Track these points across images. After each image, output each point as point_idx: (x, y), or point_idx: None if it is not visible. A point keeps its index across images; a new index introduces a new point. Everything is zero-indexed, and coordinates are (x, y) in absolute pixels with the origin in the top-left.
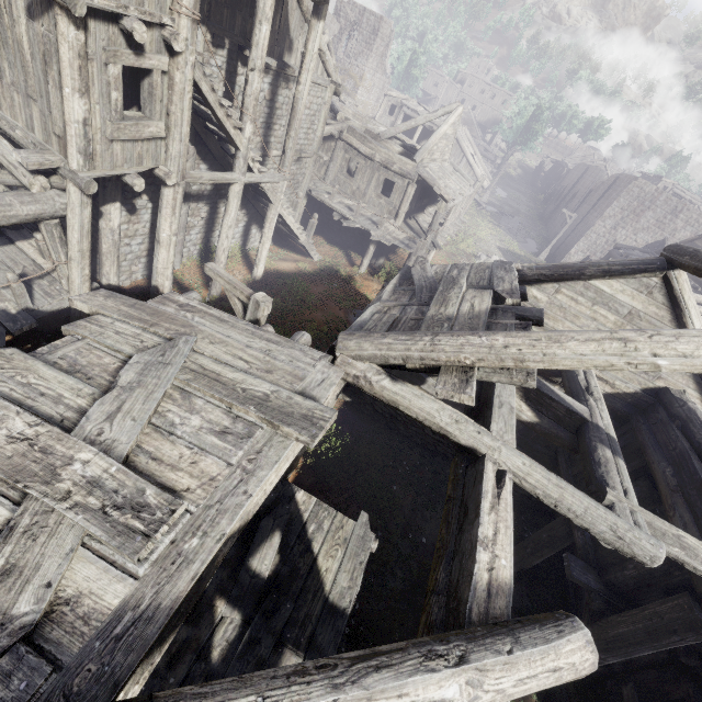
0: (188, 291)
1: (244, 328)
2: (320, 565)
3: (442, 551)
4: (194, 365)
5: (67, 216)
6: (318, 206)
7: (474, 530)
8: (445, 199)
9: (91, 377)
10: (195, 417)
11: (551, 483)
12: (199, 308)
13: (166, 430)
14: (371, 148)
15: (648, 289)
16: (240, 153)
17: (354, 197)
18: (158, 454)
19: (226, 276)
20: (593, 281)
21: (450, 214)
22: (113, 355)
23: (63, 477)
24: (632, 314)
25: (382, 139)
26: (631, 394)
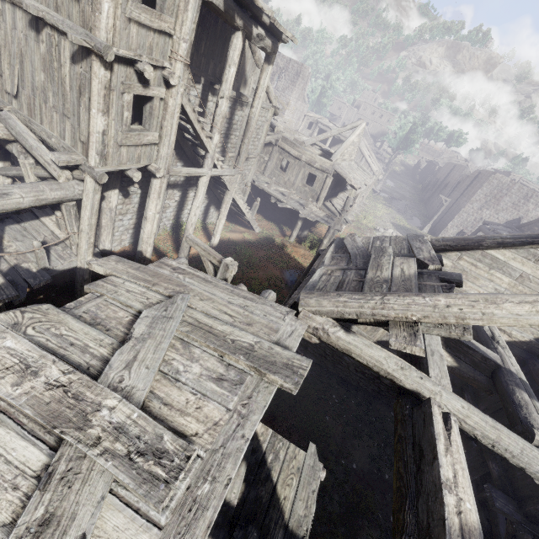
0: (162, 254)
1: (224, 287)
2: (279, 493)
3: (404, 490)
4: (191, 319)
5: (82, 199)
6: (258, 192)
7: (435, 471)
8: (355, 187)
9: (109, 329)
10: (195, 365)
11: (488, 425)
12: (188, 271)
13: (173, 377)
14: (299, 151)
15: (535, 257)
16: (209, 154)
17: (286, 186)
18: (168, 400)
19: (202, 245)
20: (489, 250)
21: (357, 198)
22: (125, 310)
23: (93, 423)
24: (523, 277)
25: (306, 145)
26: (526, 342)
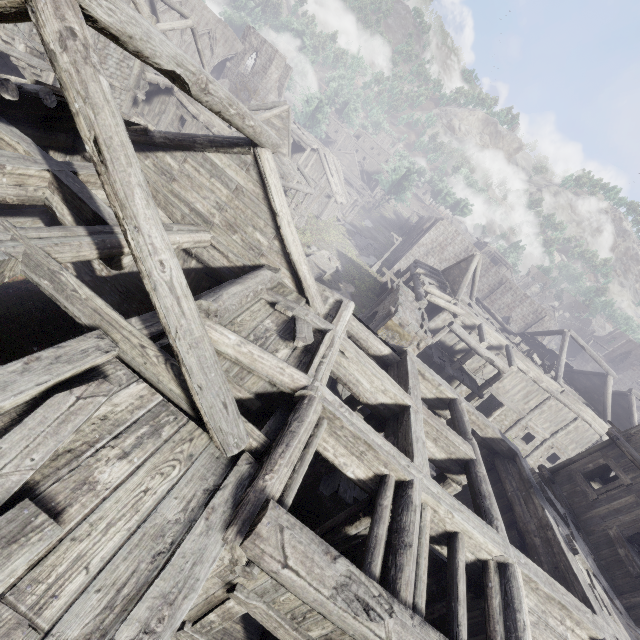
0: None
1: None
2: None
3: None
4: None
5: None
6: None
7: None
8: None
9: None
10: None
11: None
12: None
13: None
14: (198, 109)
15: (246, 166)
16: None
17: None
18: None
19: None
20: (209, 153)
21: None
22: None
23: None
24: (238, 189)
25: None
26: (241, 268)
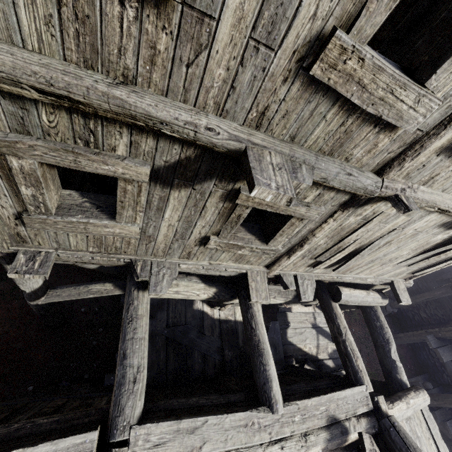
0: None
1: None
2: None
3: None
4: None
5: None
6: None
7: None
8: None
9: None
10: None
11: None
12: None
13: None
14: None
15: None
16: None
17: None
18: None
19: None
20: None
21: None
22: None
23: None
24: None
25: None
26: None
